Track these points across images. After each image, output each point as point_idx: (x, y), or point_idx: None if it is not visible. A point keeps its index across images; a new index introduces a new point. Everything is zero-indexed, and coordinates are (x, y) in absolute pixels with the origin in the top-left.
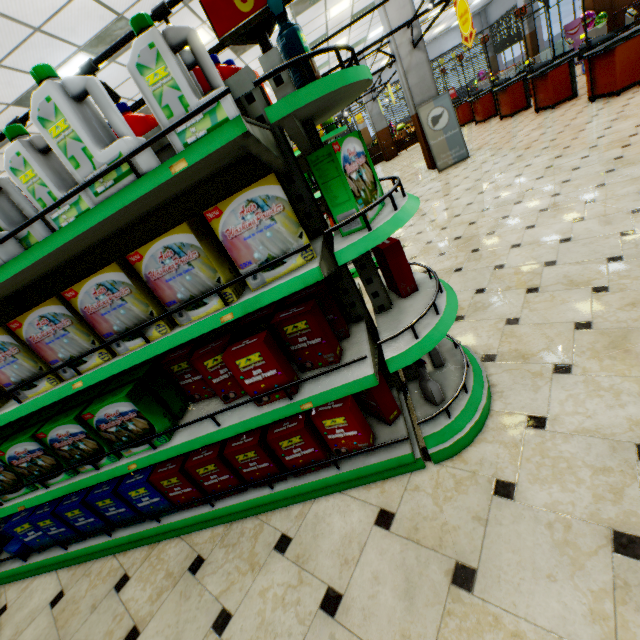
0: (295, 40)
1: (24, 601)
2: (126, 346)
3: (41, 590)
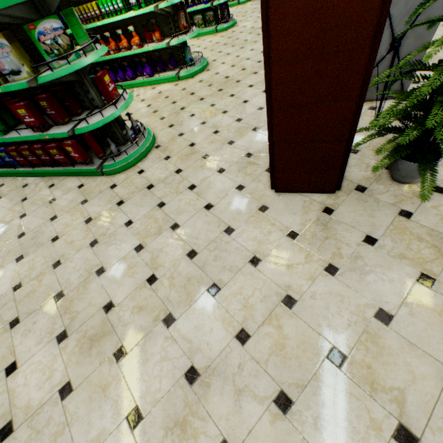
0: None
1: None
2: None
3: None
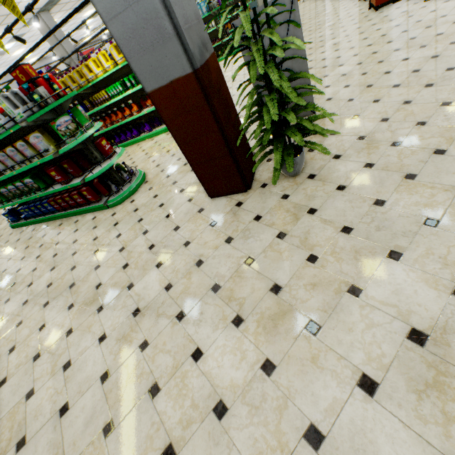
0: (33, 98)
1: (27, 230)
2: (23, 165)
3: (31, 228)
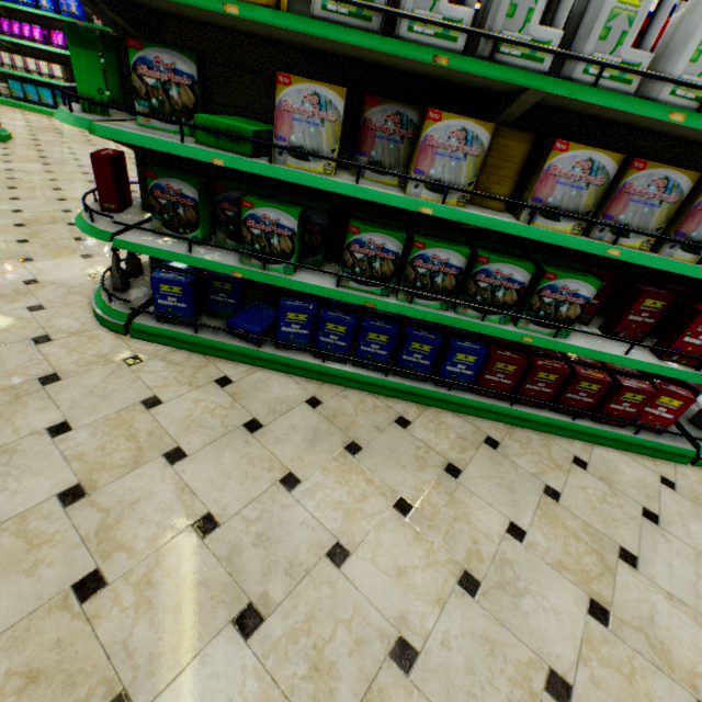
0: None
1: (258, 385)
2: (674, 252)
3: (278, 384)
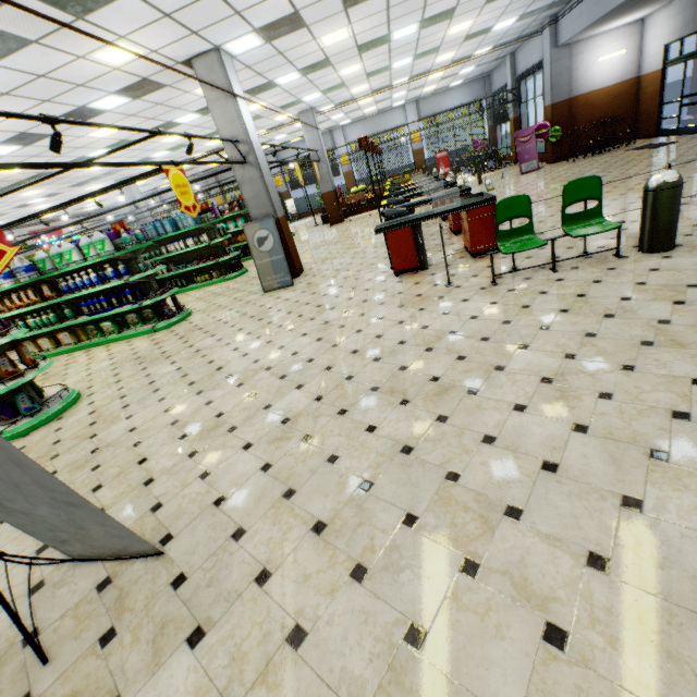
0: None
1: None
2: None
3: None
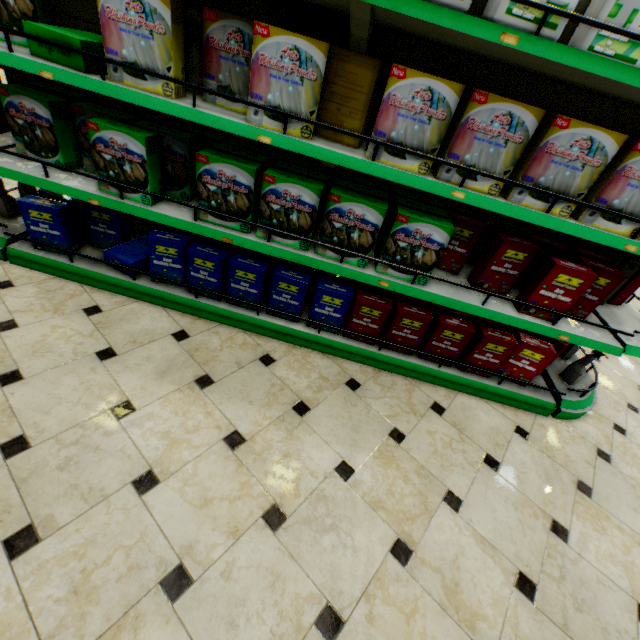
0: None
1: (128, 316)
2: (523, 198)
3: (150, 317)
